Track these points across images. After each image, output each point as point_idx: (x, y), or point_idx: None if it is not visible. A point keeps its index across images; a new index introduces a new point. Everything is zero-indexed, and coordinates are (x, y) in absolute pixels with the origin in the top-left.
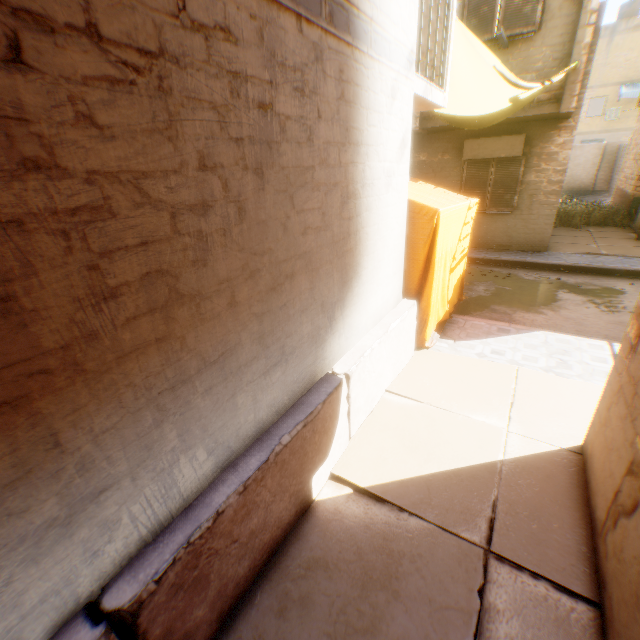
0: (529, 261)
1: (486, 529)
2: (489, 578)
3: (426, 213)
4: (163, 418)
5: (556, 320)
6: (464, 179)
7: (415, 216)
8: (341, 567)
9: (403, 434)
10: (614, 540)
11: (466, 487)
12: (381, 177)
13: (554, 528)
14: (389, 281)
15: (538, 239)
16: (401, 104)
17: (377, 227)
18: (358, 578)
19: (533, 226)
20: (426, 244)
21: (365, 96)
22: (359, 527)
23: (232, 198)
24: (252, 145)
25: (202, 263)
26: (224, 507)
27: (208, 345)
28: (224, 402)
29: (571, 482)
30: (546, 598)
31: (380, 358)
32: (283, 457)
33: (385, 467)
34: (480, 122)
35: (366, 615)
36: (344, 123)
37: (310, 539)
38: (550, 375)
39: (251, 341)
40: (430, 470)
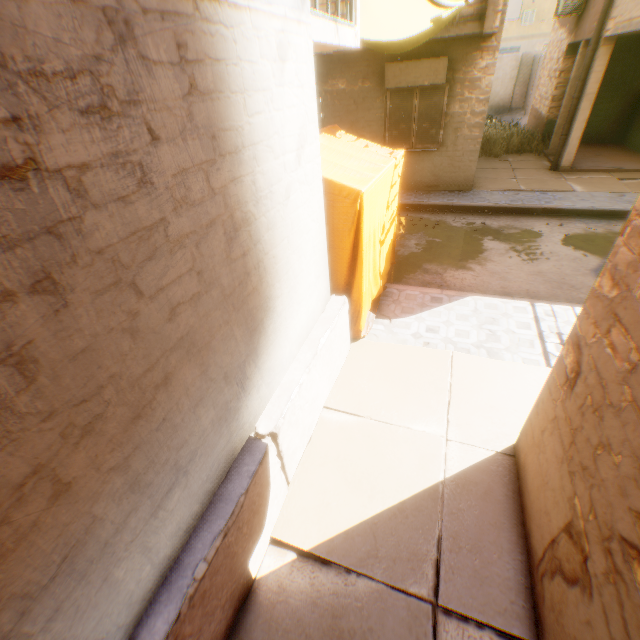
0: (456, 204)
1: (433, 576)
2: None
3: (347, 195)
4: None
5: (484, 276)
6: (388, 112)
7: (335, 199)
8: None
9: (345, 465)
10: (553, 594)
11: (411, 525)
12: (282, 177)
13: (495, 559)
14: (313, 289)
15: (464, 178)
16: (296, 64)
17: (287, 241)
18: None
19: (459, 164)
20: (351, 232)
21: (235, 73)
22: (306, 606)
23: None
24: (9, 251)
25: None
26: None
27: (30, 572)
28: (92, 597)
29: (507, 495)
30: None
31: (312, 384)
32: (202, 589)
33: (329, 516)
34: (401, 47)
35: None
36: (206, 129)
37: (254, 636)
38: (483, 358)
39: (117, 501)
40: (375, 510)
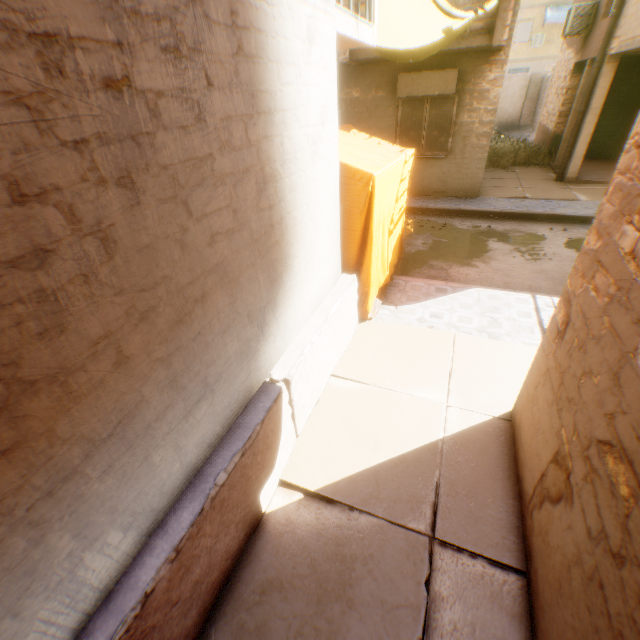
0: (463, 209)
1: (431, 515)
2: (434, 566)
3: (360, 178)
4: (45, 531)
5: (488, 273)
6: (399, 120)
7: (349, 182)
8: (296, 584)
9: (350, 423)
10: (540, 520)
11: (411, 473)
12: (305, 147)
13: (489, 503)
14: (325, 261)
15: (471, 184)
16: (321, 49)
17: (306, 207)
18: (313, 593)
19: (466, 171)
20: (362, 213)
21: (273, 45)
22: (312, 536)
23: (88, 229)
24: (106, 145)
25: (57, 330)
26: (154, 584)
27: (95, 422)
28: (135, 470)
29: (503, 452)
30: (483, 576)
31: (322, 347)
32: (221, 497)
33: (334, 464)
34: (413, 56)
35: (323, 632)
36: (248, 87)
37: (263, 559)
38: (484, 339)
39: (159, 391)
40: (378, 460)
